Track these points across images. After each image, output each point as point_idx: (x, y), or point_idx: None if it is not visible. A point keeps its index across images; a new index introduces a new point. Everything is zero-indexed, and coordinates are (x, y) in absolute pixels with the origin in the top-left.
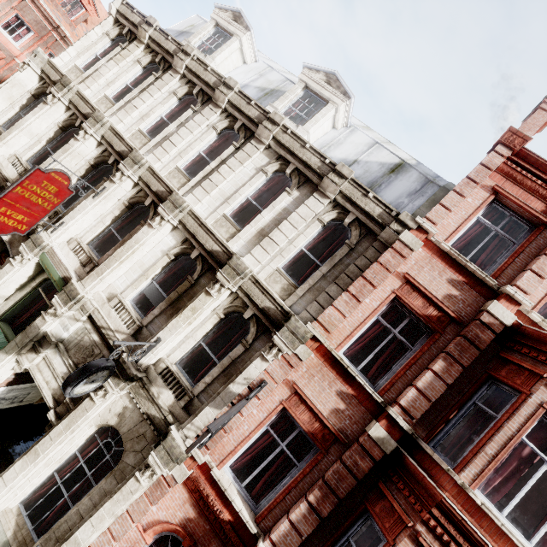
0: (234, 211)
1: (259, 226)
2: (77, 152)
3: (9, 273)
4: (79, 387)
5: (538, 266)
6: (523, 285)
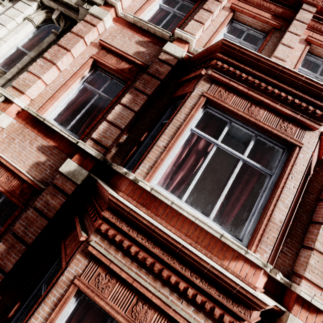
0: None
1: None
2: None
3: None
4: None
5: (198, 16)
6: (189, 29)
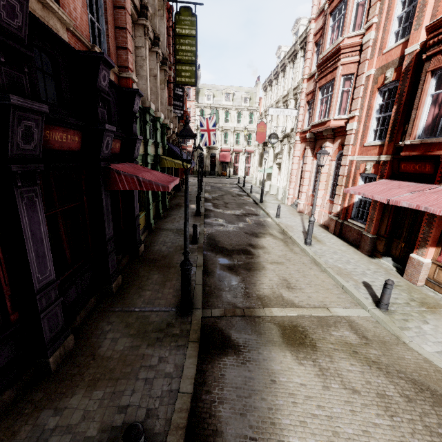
0: (291, 85)
1: (294, 80)
2: (268, 121)
3: (269, 153)
4: (271, 140)
5: None
6: None
